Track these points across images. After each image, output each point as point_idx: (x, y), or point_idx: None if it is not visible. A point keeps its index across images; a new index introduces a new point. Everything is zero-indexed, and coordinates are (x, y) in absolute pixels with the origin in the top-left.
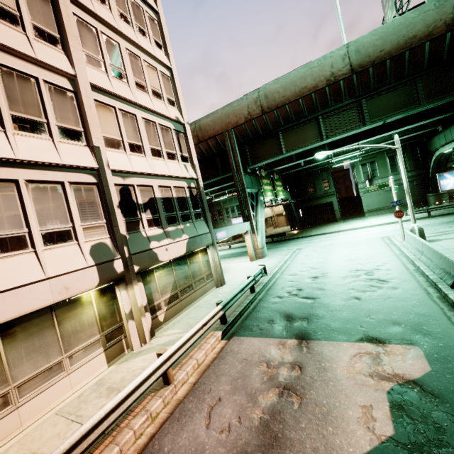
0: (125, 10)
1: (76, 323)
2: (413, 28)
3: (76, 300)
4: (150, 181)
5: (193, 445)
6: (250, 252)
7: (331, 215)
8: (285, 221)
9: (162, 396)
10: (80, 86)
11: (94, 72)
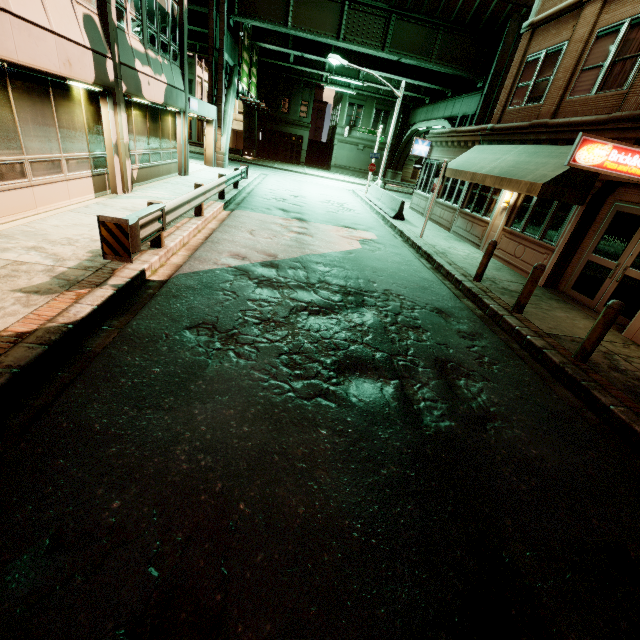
0: None
1: (69, 121)
2: None
3: (69, 89)
4: None
5: (250, 240)
6: (209, 154)
7: (296, 154)
8: (231, 140)
9: (201, 221)
10: None
11: None
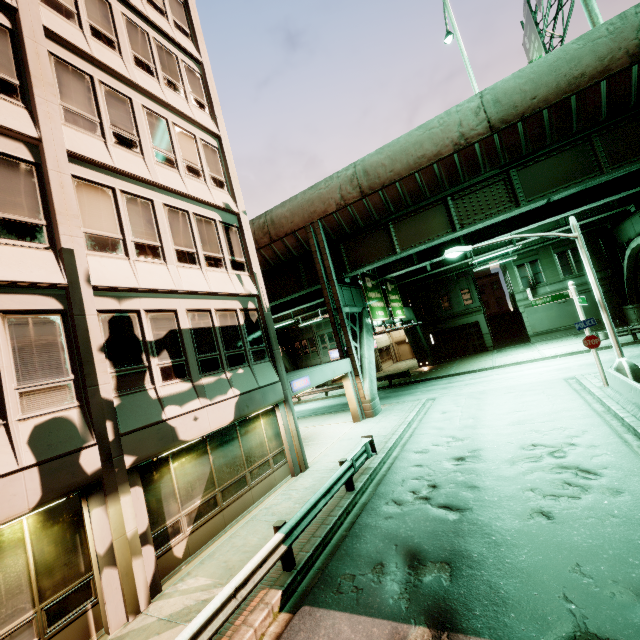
0: (147, 56)
1: None
2: (578, 64)
3: None
4: (172, 302)
5: None
6: (353, 408)
7: (478, 341)
8: (410, 352)
9: None
10: (47, 154)
11: (80, 135)
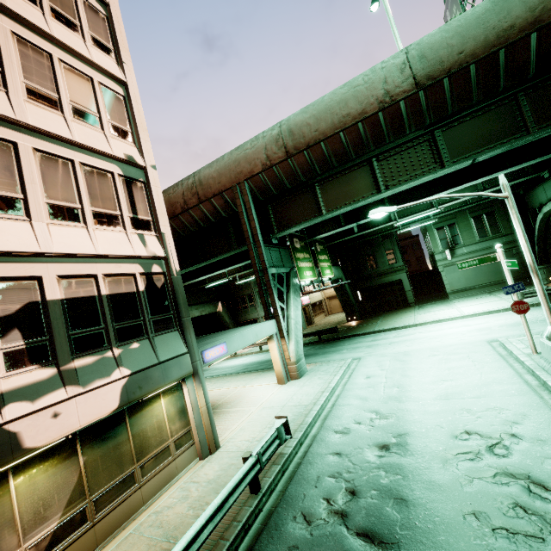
0: None
1: None
2: (507, 15)
3: None
4: (36, 267)
5: None
6: (278, 370)
7: (401, 297)
8: (340, 306)
9: None
10: None
11: None
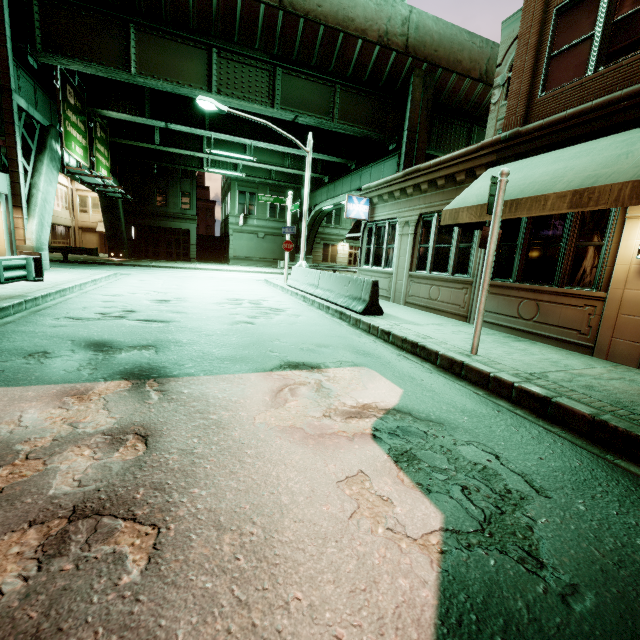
0: None
1: None
2: (354, 8)
3: None
4: None
5: None
6: None
7: (184, 250)
8: (98, 244)
9: None
10: None
11: None
